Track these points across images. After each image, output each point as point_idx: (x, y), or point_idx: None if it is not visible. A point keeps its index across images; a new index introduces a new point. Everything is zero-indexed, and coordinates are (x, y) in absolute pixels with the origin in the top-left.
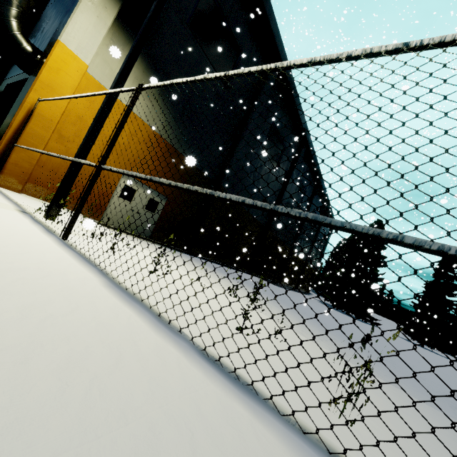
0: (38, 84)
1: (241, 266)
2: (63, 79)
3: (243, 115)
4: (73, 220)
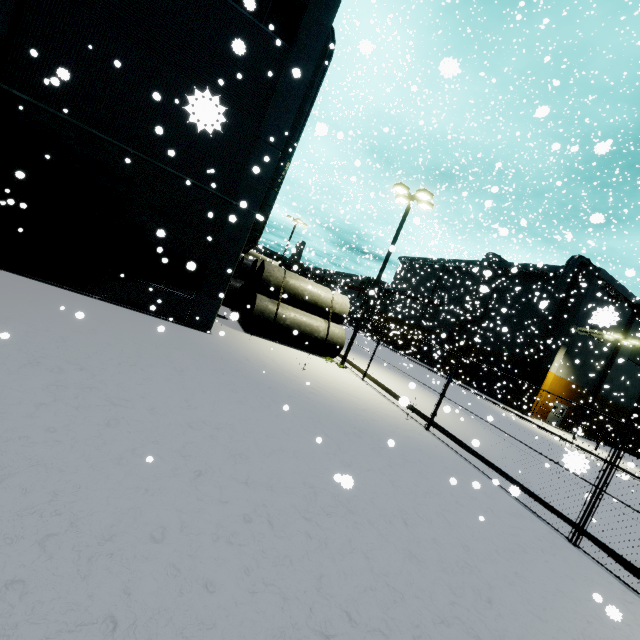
0: (543, 386)
1: (609, 442)
2: (548, 381)
3: (613, 348)
4: (597, 446)
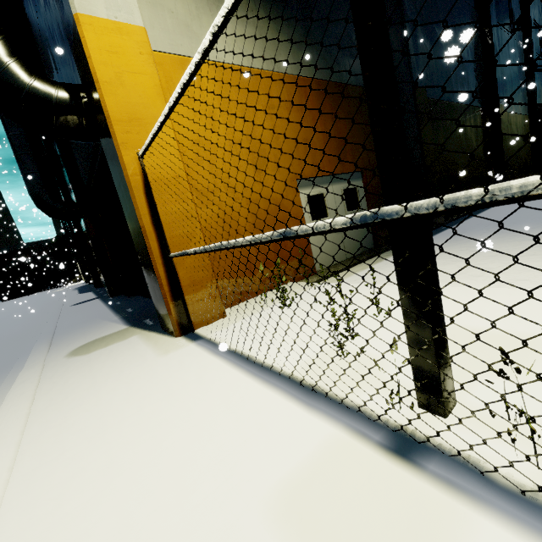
0: (118, 131)
1: None
2: (137, 88)
3: None
4: None
